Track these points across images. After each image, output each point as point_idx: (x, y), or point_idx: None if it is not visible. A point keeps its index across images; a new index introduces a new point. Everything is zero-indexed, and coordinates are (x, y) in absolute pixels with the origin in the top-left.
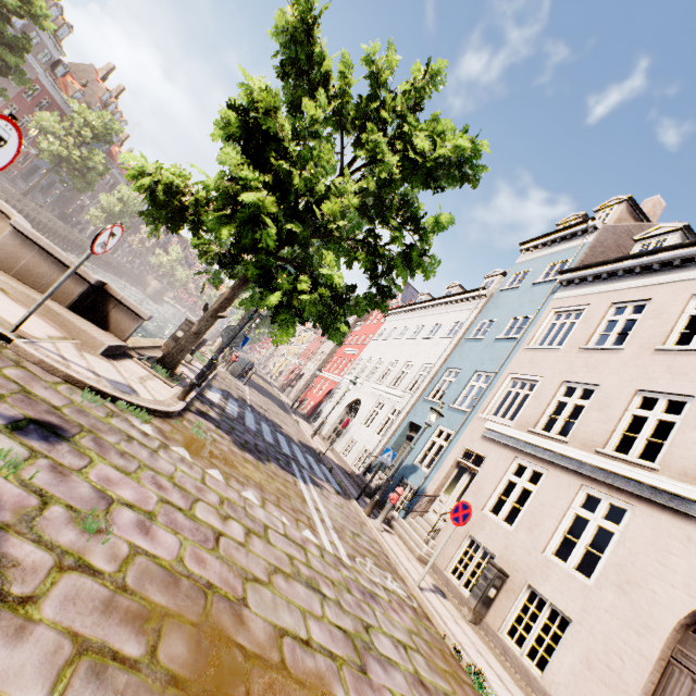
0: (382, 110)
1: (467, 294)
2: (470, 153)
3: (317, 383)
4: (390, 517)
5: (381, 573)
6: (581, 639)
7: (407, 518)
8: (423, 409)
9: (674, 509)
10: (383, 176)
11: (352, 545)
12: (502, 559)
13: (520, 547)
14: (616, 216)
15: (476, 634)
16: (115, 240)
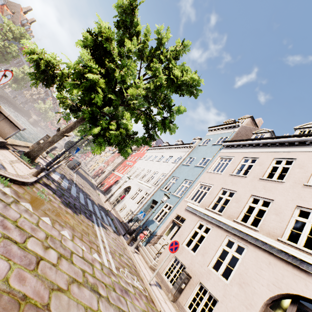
0: (161, 55)
1: (184, 145)
2: (196, 83)
3: (111, 176)
4: (138, 245)
5: (131, 277)
6: (222, 311)
7: (146, 246)
8: (160, 194)
9: (264, 249)
10: (158, 84)
11: (119, 261)
12: (189, 269)
13: (198, 263)
14: (246, 123)
15: (174, 308)
16: (7, 79)
